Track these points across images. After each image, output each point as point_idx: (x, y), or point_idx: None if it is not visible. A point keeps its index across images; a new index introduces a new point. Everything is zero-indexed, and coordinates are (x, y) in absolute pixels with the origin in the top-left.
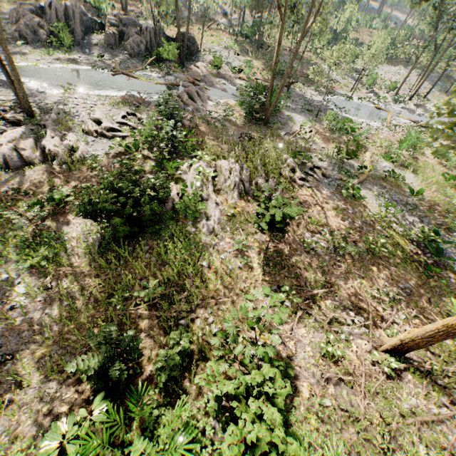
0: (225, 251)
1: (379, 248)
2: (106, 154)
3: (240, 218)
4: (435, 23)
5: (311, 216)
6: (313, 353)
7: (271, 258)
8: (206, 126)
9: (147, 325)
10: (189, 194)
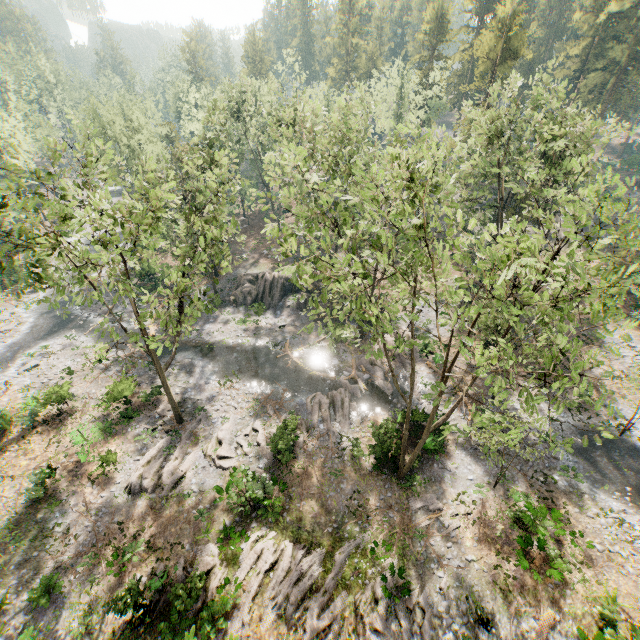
0: None
1: None
2: (201, 491)
3: None
4: None
5: None
6: None
7: None
8: (318, 467)
9: None
10: (224, 595)
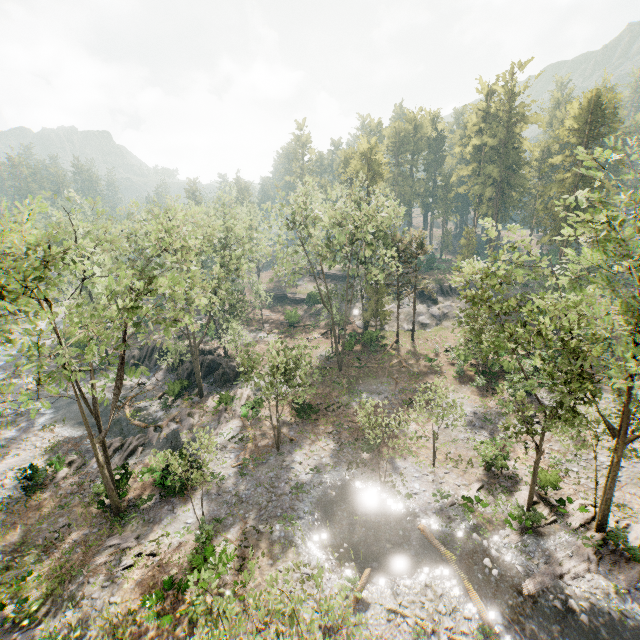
0: None
1: None
2: None
3: None
4: (534, 393)
5: None
6: None
7: None
8: (55, 500)
9: None
10: None
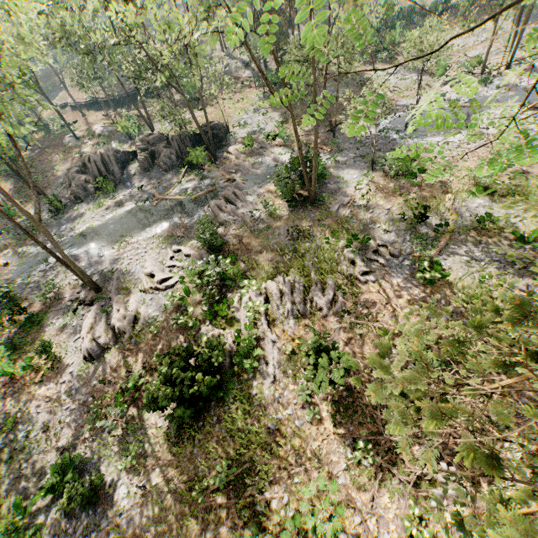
0: (290, 403)
1: (473, 356)
2: (164, 311)
3: (301, 352)
4: None
5: (382, 325)
6: (398, 532)
7: (340, 399)
8: (249, 235)
9: (228, 516)
10: (244, 340)
